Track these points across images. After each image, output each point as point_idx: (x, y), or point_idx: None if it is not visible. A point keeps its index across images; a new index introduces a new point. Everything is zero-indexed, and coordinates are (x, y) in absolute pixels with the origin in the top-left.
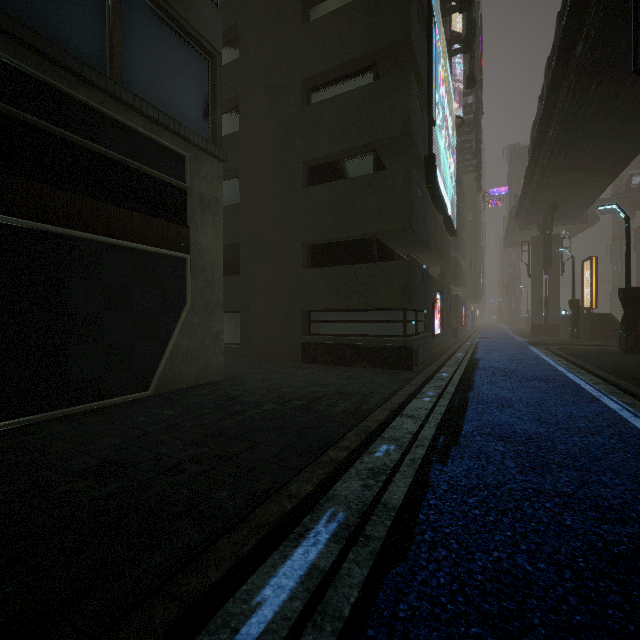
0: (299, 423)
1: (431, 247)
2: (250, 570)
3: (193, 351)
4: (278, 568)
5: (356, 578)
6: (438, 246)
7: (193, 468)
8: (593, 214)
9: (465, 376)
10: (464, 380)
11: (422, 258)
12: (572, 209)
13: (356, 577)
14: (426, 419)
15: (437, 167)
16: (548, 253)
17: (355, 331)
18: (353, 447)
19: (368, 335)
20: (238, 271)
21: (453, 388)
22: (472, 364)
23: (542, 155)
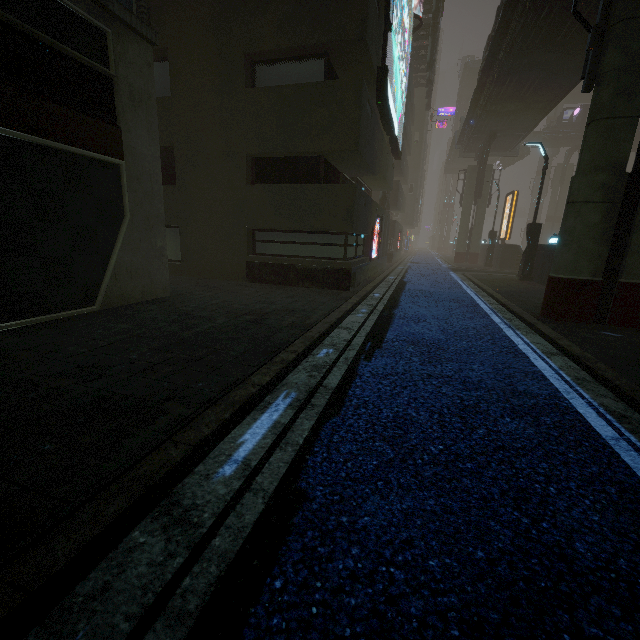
0: (253, 334)
1: (376, 171)
2: (232, 427)
3: (137, 267)
4: (252, 425)
5: (306, 426)
6: (382, 170)
7: (167, 368)
8: (525, 147)
9: (393, 296)
10: (392, 300)
11: (366, 180)
12: (508, 141)
13: (306, 425)
14: (358, 330)
15: (389, 81)
16: (480, 184)
17: (299, 252)
18: (300, 351)
19: (311, 257)
20: (173, 180)
21: (382, 306)
22: (401, 286)
23: (490, 79)
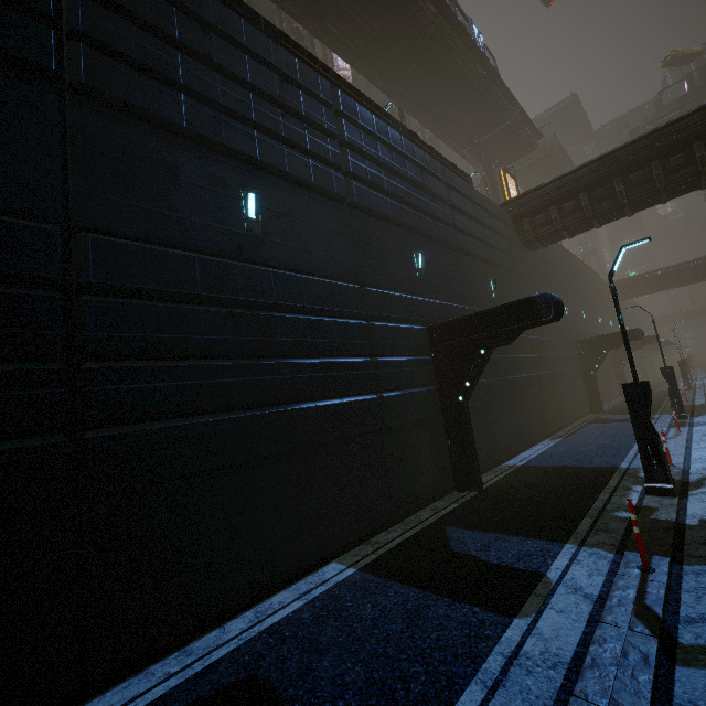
0: None
1: None
2: None
3: None
4: None
5: None
6: None
7: None
8: None
9: None
10: None
11: None
12: (508, 139)
13: None
14: None
15: None
16: (491, 187)
17: None
18: None
19: None
20: None
21: None
22: None
23: (391, 95)
